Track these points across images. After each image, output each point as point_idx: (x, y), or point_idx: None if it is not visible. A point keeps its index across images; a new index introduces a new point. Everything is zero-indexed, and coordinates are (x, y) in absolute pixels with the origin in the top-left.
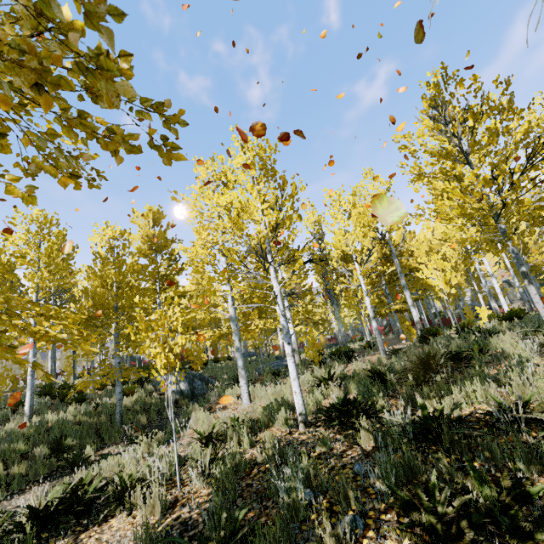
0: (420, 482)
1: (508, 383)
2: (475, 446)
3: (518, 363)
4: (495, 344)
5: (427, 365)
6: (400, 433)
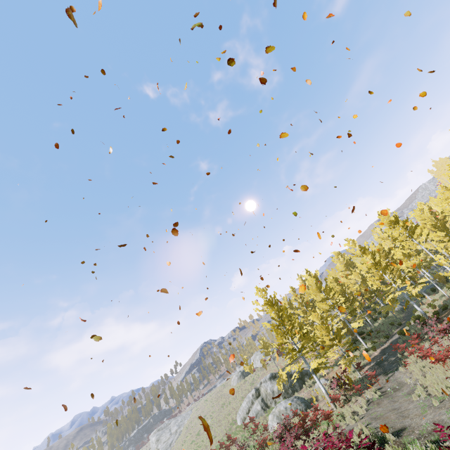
0: None
1: None
2: None
3: None
4: None
5: None
6: None
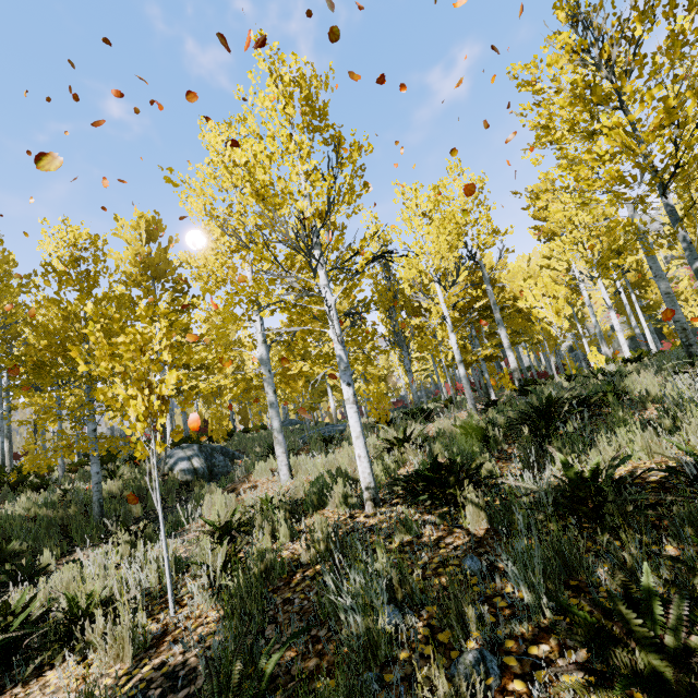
0: (582, 583)
1: (678, 429)
2: (669, 520)
3: (676, 405)
4: (631, 387)
5: (546, 415)
6: (532, 507)
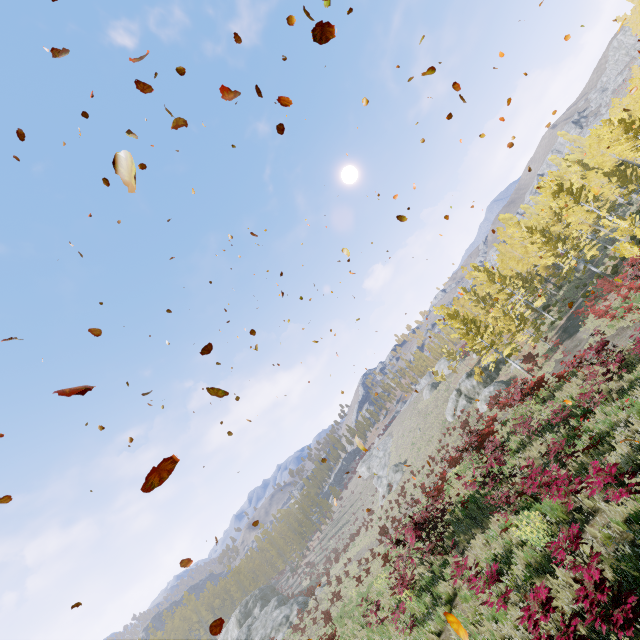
0: None
1: None
2: None
3: None
4: None
5: None
6: None
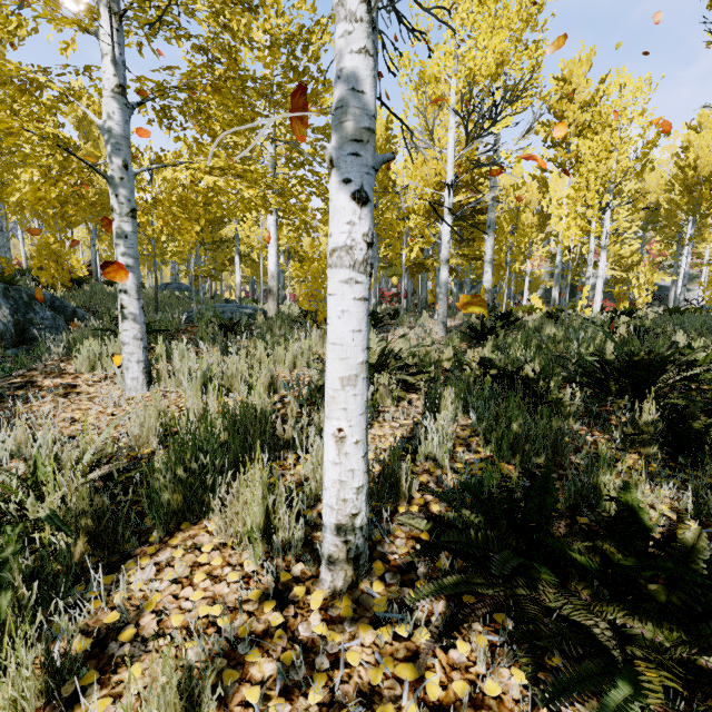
0: None
1: None
2: None
3: None
4: None
5: (653, 384)
6: None
